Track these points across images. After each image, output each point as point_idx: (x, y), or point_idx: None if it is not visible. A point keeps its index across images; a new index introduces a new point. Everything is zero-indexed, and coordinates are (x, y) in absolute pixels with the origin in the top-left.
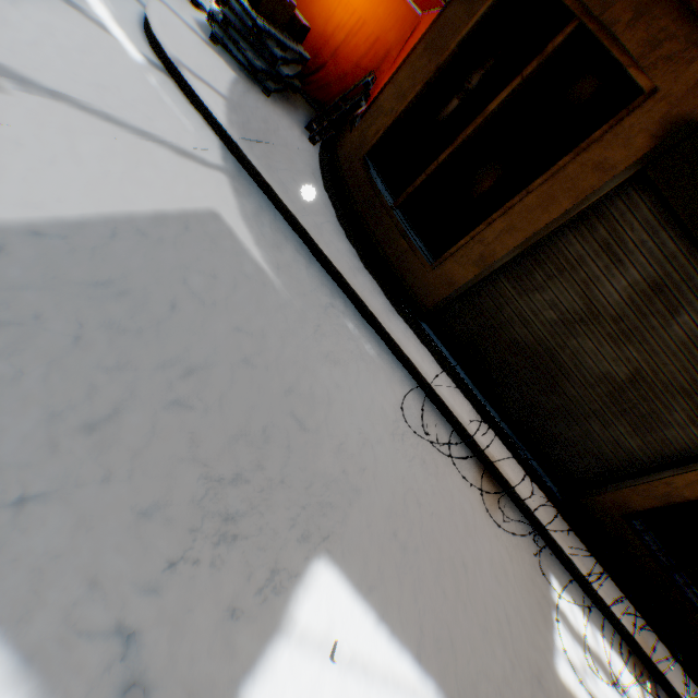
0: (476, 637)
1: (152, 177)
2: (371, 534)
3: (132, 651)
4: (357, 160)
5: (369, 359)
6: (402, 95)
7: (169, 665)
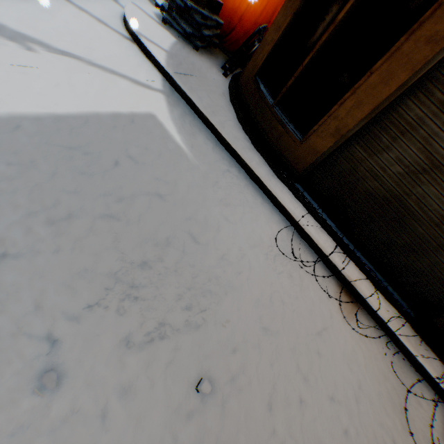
0: (323, 403)
1: (114, 94)
2: (240, 315)
3: (54, 350)
4: (250, 79)
5: (253, 206)
6: (279, 28)
7: (78, 365)
